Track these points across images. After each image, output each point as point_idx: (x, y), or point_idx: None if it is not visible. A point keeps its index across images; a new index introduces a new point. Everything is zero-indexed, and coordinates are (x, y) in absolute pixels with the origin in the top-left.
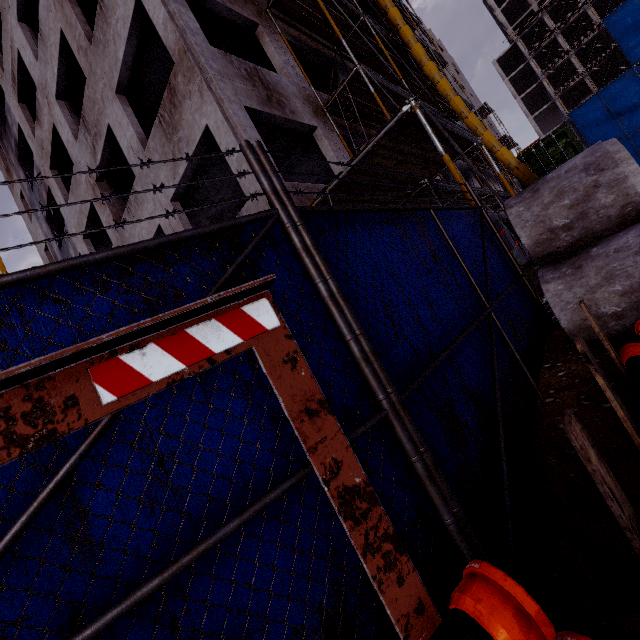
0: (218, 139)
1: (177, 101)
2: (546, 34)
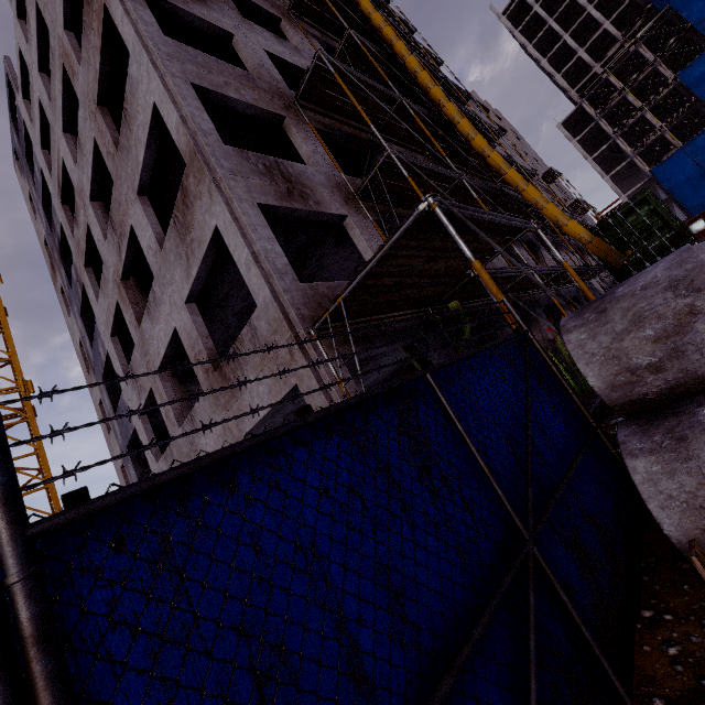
0: (227, 240)
1: (189, 202)
2: (614, 94)
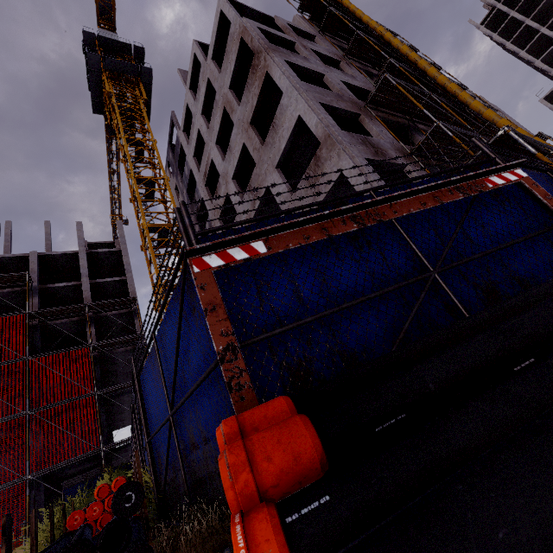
0: (349, 178)
1: (320, 163)
2: None
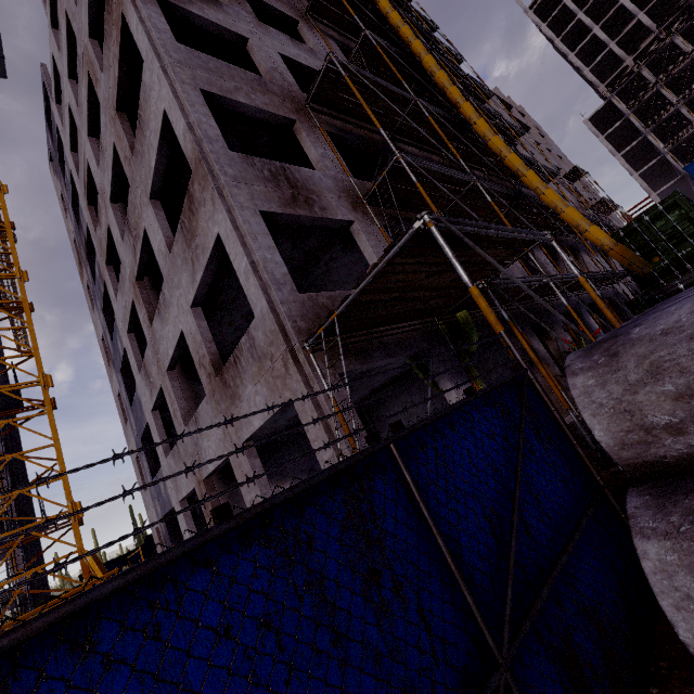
0: (228, 248)
1: (194, 208)
2: (646, 88)
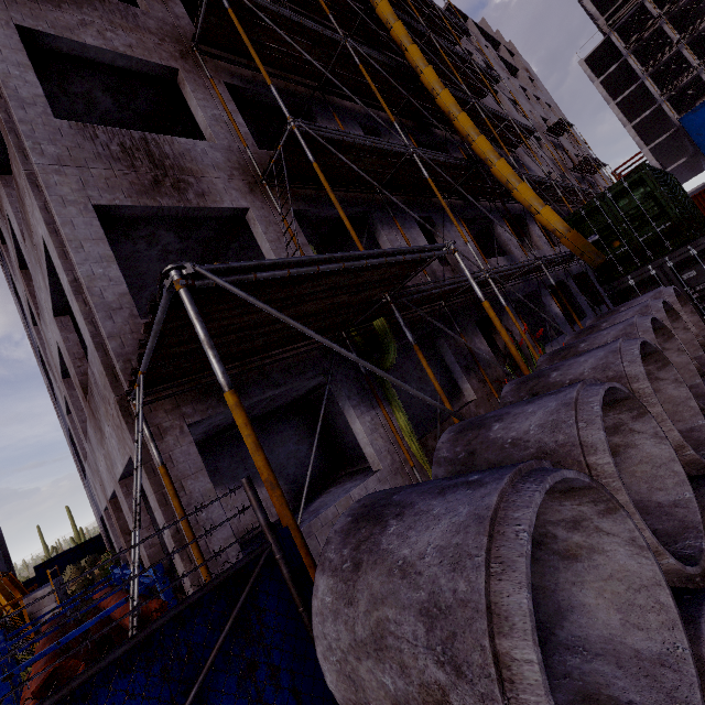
0: (52, 257)
1: (22, 197)
2: (648, 23)
